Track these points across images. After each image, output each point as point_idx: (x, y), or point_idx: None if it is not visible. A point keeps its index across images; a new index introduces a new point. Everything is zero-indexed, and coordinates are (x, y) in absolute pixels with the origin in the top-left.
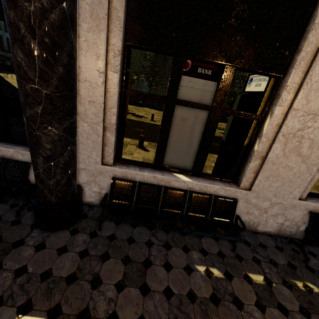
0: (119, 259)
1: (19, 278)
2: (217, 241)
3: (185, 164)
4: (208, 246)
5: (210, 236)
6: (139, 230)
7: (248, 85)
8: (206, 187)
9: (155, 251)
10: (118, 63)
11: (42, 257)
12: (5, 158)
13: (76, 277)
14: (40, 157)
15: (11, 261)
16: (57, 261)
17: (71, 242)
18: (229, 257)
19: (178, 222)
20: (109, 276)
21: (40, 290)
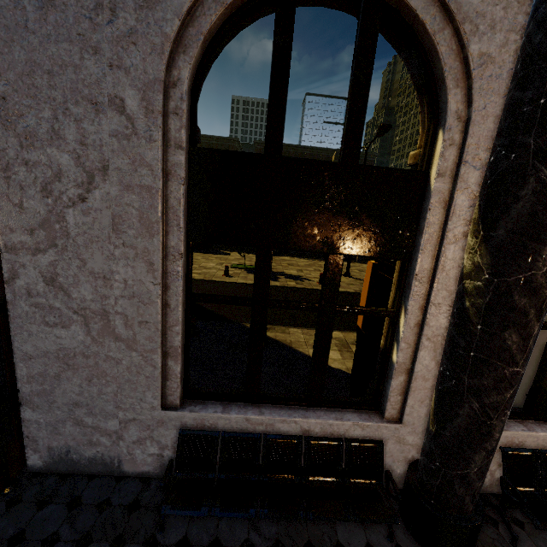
0: None
1: None
2: None
3: None
4: None
5: None
6: None
7: None
8: None
9: None
10: None
11: None
12: (345, 439)
13: None
14: (483, 452)
15: None
16: None
17: None
18: None
19: None
20: None
21: None
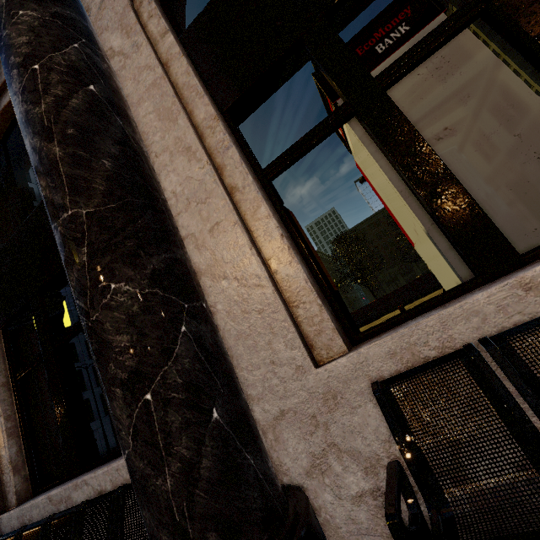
0: None
1: None
2: None
3: None
4: None
5: None
6: None
7: None
8: None
9: None
10: (222, 133)
11: None
12: (122, 486)
13: None
14: (115, 390)
15: None
16: None
17: None
18: None
19: None
20: None
21: None
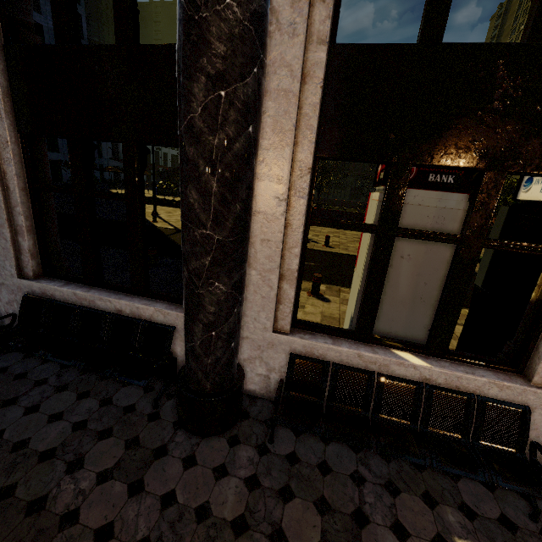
0: (310, 502)
1: (167, 510)
2: (492, 492)
3: (408, 332)
4: (475, 501)
5: (481, 479)
6: (335, 449)
7: (525, 190)
8: (458, 378)
9: (370, 496)
10: (306, 184)
11: (193, 480)
12: (144, 320)
13: (246, 525)
14: (199, 324)
15: (155, 481)
16: (215, 490)
17: (231, 460)
18: (527, 533)
19: (410, 443)
20: (298, 532)
21: (197, 537)
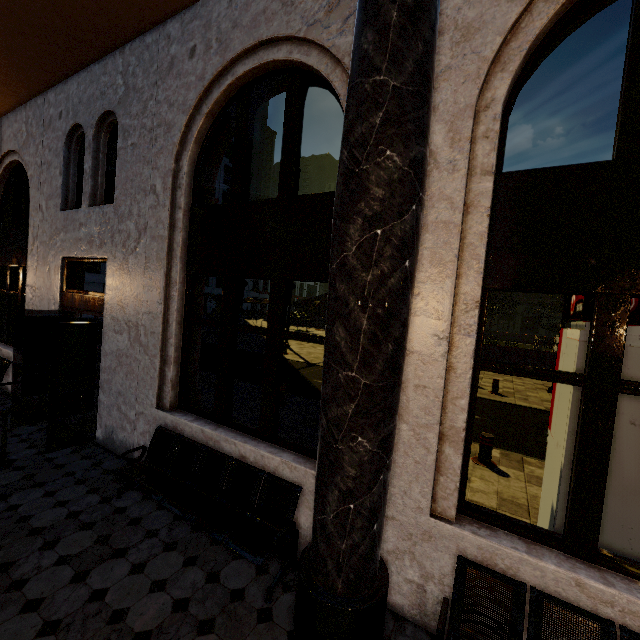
0: None
1: None
2: None
3: None
4: None
5: None
6: None
7: None
8: None
9: None
10: (473, 320)
11: None
12: (267, 472)
13: None
14: (335, 490)
15: None
16: None
17: None
18: None
19: None
20: None
21: None
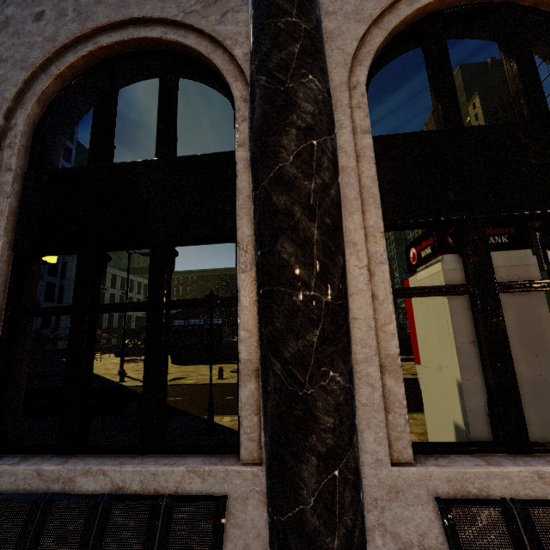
0: None
1: None
2: None
3: (549, 430)
4: None
5: None
6: None
7: None
8: None
9: None
10: (382, 248)
11: None
12: (168, 495)
13: None
14: (311, 457)
15: None
16: None
17: None
18: None
19: None
20: None
21: None
